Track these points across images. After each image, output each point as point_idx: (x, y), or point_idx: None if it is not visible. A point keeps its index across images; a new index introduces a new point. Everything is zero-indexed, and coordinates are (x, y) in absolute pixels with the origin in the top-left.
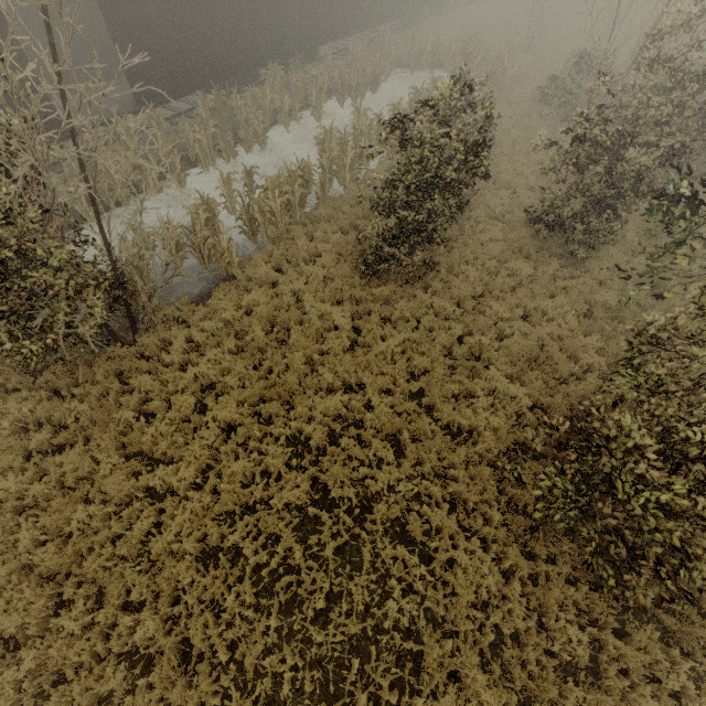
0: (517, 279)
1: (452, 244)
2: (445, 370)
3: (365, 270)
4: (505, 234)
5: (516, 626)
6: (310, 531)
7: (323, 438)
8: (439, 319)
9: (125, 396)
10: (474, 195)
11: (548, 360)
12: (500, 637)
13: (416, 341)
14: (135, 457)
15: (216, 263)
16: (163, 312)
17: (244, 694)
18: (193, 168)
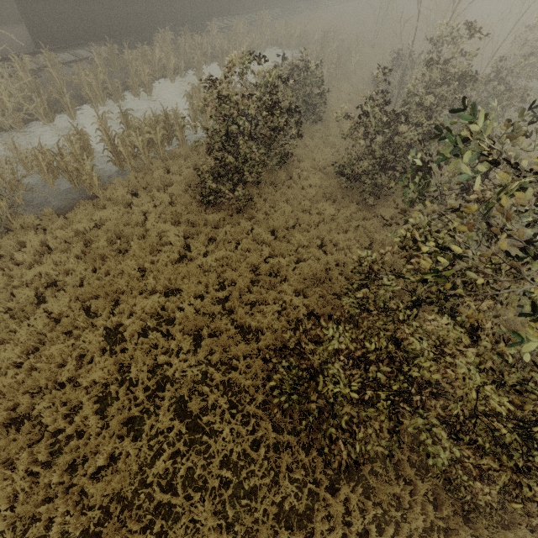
0: (321, 217)
1: (280, 186)
2: (248, 282)
3: (203, 200)
4: (322, 182)
5: (255, 482)
6: (110, 404)
7: (138, 330)
8: (254, 242)
9: None
10: (305, 150)
11: (327, 280)
12: (243, 490)
13: (232, 258)
14: None
15: (82, 183)
16: (23, 220)
17: (20, 536)
18: (86, 105)
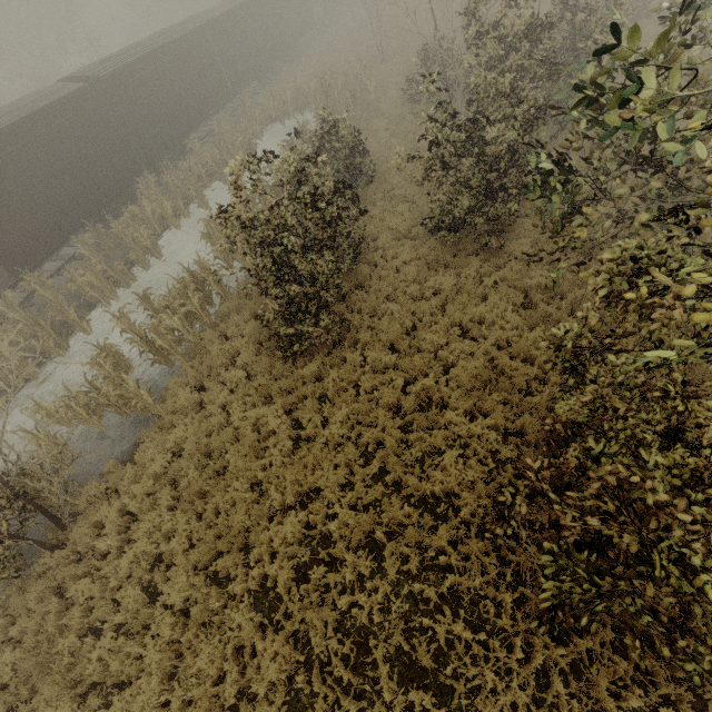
0: (442, 296)
1: (368, 283)
2: (398, 433)
3: (286, 353)
4: (416, 251)
5: None
6: (308, 705)
7: (292, 575)
8: (376, 375)
9: (68, 612)
10: (374, 223)
11: (501, 377)
12: None
13: (360, 411)
14: (92, 689)
15: (134, 408)
16: (86, 494)
17: None
18: (97, 308)
